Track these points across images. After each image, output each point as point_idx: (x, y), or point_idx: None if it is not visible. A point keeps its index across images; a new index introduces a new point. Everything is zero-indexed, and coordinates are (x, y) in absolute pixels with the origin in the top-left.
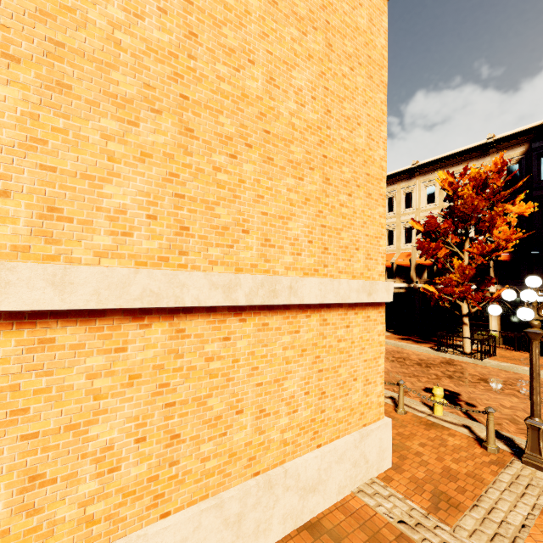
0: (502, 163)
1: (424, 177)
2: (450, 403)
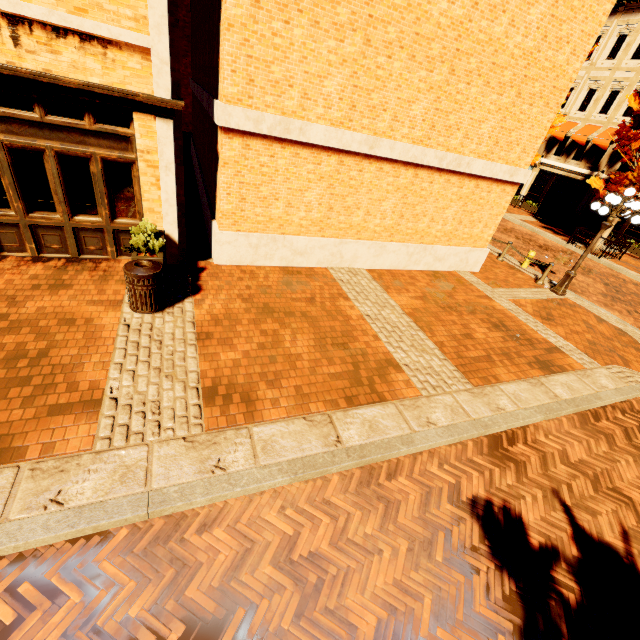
0: None
1: None
2: (539, 268)
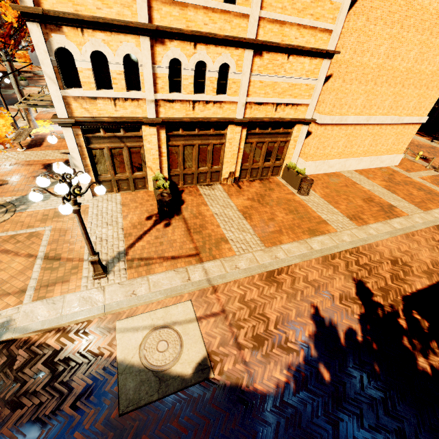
0: None
1: None
2: (422, 159)
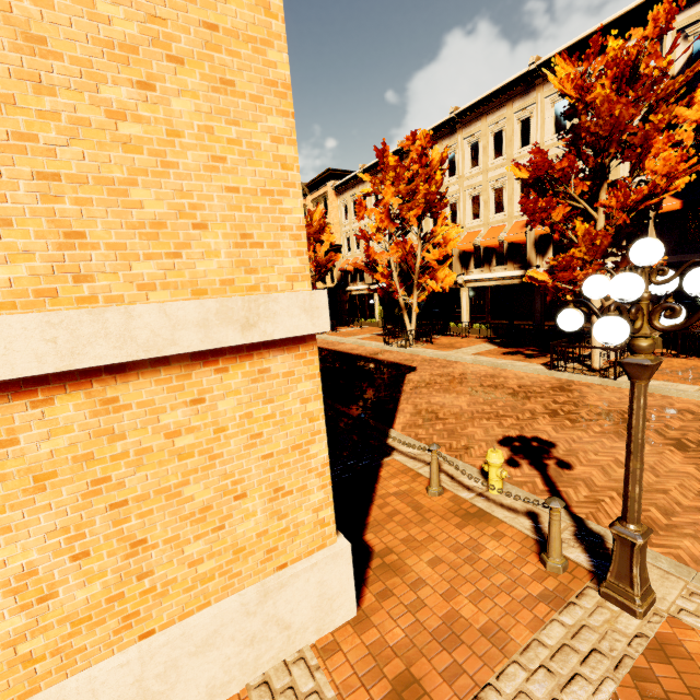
0: (668, 14)
1: (550, 86)
2: (532, 464)
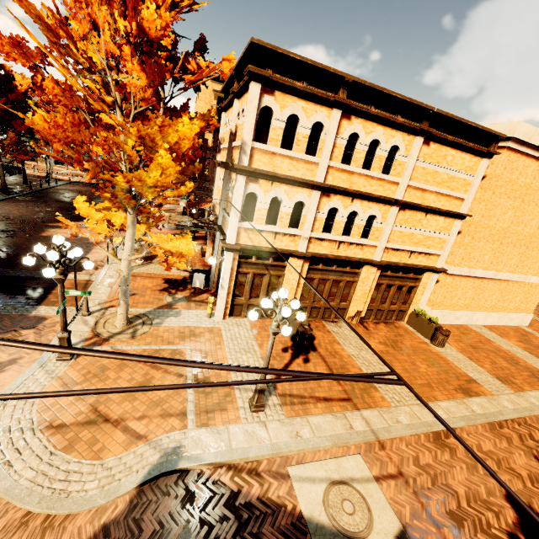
0: None
1: None
2: None
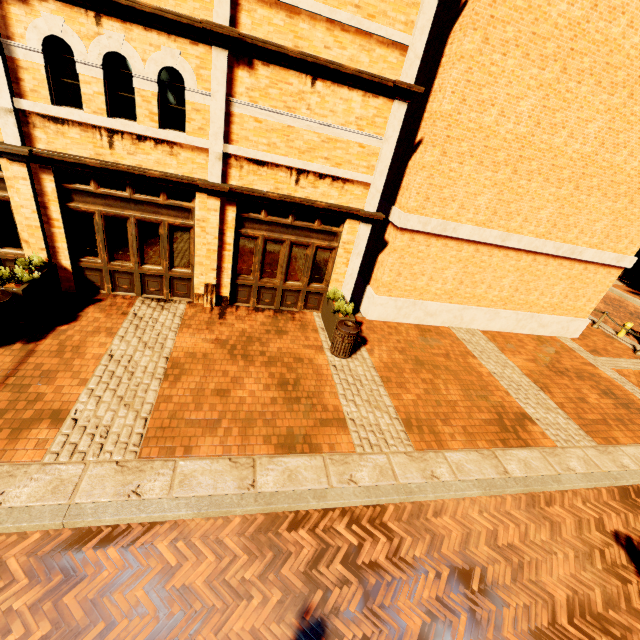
0: None
1: None
2: (634, 337)
